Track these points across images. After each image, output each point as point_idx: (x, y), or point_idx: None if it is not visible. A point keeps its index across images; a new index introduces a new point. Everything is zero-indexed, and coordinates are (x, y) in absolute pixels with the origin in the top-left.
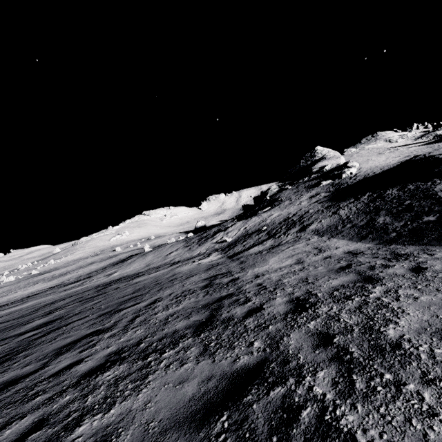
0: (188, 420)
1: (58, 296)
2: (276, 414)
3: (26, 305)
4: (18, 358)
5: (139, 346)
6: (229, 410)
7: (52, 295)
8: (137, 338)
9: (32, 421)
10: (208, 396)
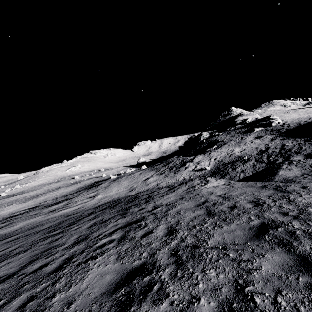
0: None
1: (52, 218)
2: None
3: (17, 227)
4: None
5: None
6: None
7: (39, 216)
8: None
9: None
10: None
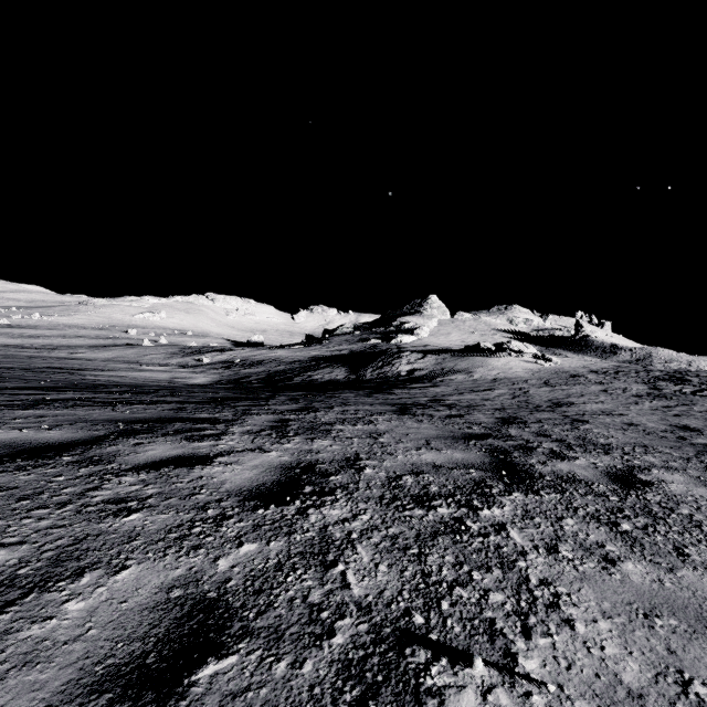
0: None
1: (1, 353)
2: None
3: None
4: None
5: None
6: None
7: None
8: None
9: None
10: None
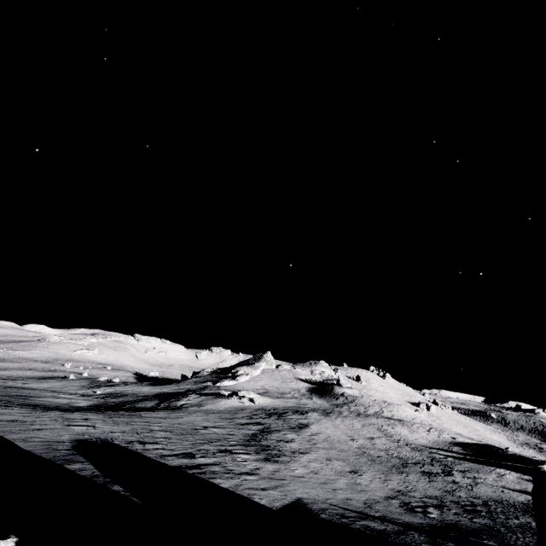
0: None
1: None
2: None
3: None
4: None
5: None
6: None
7: None
8: None
9: None
10: None
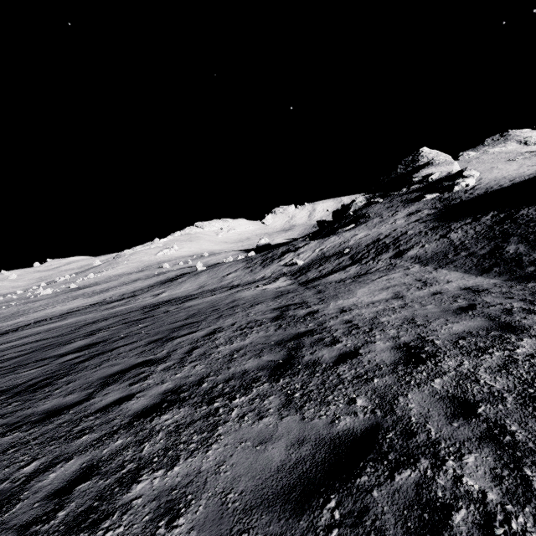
0: (281, 499)
1: (100, 315)
2: (412, 512)
3: (66, 322)
4: (59, 383)
5: (201, 386)
6: (338, 493)
7: (93, 313)
8: (198, 375)
9: (80, 466)
10: (304, 467)
